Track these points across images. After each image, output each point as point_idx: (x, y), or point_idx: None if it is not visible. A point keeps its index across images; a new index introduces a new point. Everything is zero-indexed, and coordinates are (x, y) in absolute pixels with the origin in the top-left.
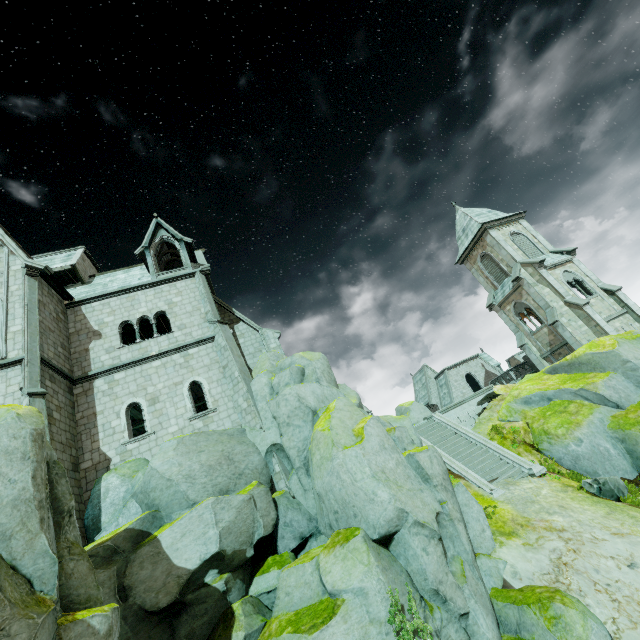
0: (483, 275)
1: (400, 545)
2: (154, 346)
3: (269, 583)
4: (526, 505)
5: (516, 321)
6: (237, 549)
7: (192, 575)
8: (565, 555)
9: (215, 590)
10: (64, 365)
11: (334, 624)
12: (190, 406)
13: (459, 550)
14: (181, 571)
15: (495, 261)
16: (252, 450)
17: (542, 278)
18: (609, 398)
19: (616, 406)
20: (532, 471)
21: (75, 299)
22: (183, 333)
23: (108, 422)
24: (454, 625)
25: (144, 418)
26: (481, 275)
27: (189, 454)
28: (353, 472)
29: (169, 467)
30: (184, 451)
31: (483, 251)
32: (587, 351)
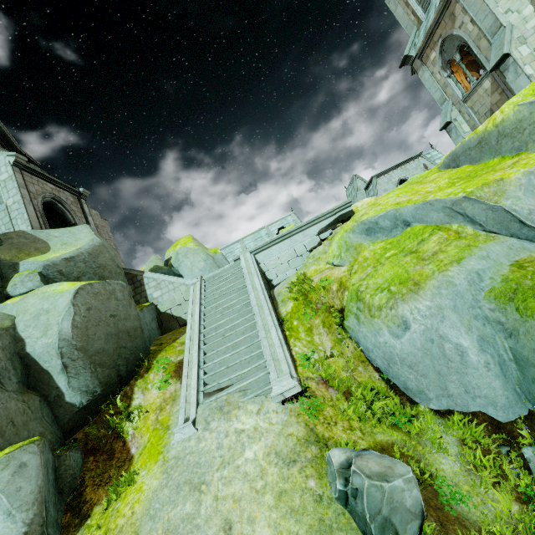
0: (402, 0)
1: None
2: None
3: None
4: (176, 495)
5: (443, 80)
6: None
7: None
8: None
9: None
10: None
11: None
12: None
13: None
14: None
15: None
16: None
17: None
18: (525, 218)
19: None
20: (272, 389)
21: None
22: None
23: None
24: None
25: None
26: (399, 2)
27: None
28: None
29: None
30: None
31: None
32: (524, 100)
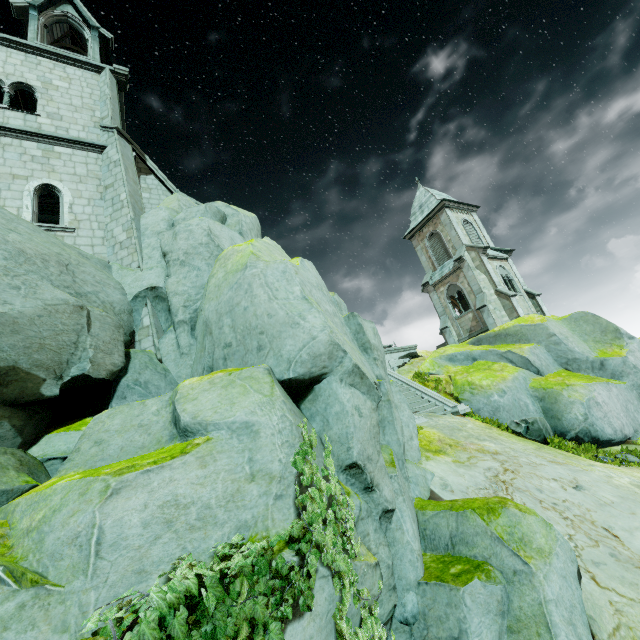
0: (427, 254)
1: (320, 399)
2: None
3: (72, 445)
4: (453, 431)
5: (445, 304)
6: (22, 368)
7: None
8: (502, 474)
9: None
10: None
11: (178, 466)
12: (29, 211)
13: (390, 440)
14: None
15: (443, 241)
16: (114, 285)
17: (482, 264)
18: (533, 362)
19: (537, 371)
20: (456, 409)
21: None
22: (54, 124)
23: None
24: (373, 523)
25: None
26: (425, 254)
27: None
28: (274, 287)
29: None
30: None
31: (434, 229)
32: (516, 323)
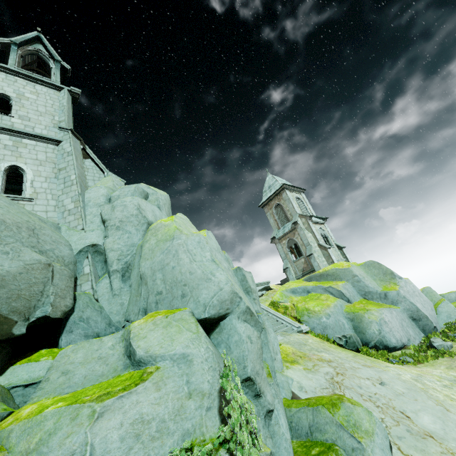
0: (274, 218)
1: (224, 331)
2: None
3: (33, 374)
4: (301, 346)
5: (286, 251)
6: (2, 314)
7: None
8: (336, 376)
9: None
10: None
11: (141, 391)
12: None
13: (266, 357)
14: None
15: (284, 210)
16: (64, 242)
17: (309, 226)
18: (345, 294)
19: (348, 300)
20: (300, 328)
21: None
22: (24, 123)
23: None
24: (261, 421)
25: None
26: (272, 218)
27: None
28: (193, 253)
29: None
30: None
31: (278, 202)
32: (333, 267)
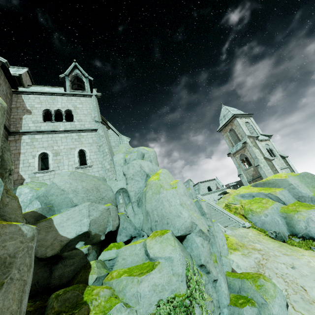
0: (228, 139)
1: (189, 241)
2: (62, 126)
3: (110, 255)
4: (242, 238)
5: (239, 163)
6: (97, 233)
7: (69, 242)
8: (262, 260)
9: (81, 252)
10: (5, 122)
11: (153, 273)
12: (77, 161)
13: (214, 250)
14: (63, 238)
15: (236, 133)
16: (109, 189)
17: (256, 144)
18: (281, 199)
19: (283, 203)
20: (244, 225)
21: (19, 89)
22: (80, 123)
23: (27, 159)
24: (210, 284)
25: (49, 162)
26: (227, 139)
27: (76, 180)
28: (170, 201)
29: (64, 184)
30: (74, 178)
31: (231, 127)
32: (273, 178)
